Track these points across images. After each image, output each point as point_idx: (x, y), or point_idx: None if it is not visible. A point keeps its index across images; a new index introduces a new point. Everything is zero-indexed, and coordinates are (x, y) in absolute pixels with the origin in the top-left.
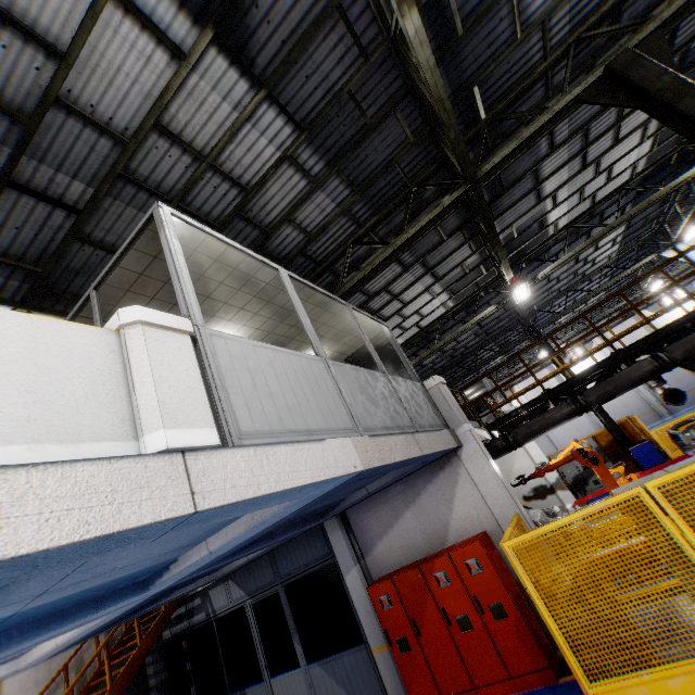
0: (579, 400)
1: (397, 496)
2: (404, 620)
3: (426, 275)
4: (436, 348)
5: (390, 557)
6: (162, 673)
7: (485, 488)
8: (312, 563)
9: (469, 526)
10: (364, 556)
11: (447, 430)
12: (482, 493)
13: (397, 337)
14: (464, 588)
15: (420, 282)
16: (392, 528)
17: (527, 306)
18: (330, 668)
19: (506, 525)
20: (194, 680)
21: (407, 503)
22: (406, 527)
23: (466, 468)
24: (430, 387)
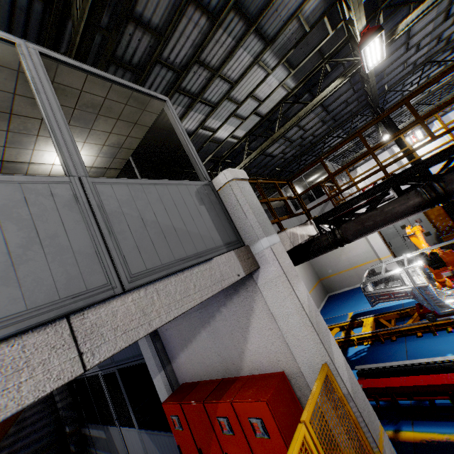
0: (435, 188)
1: (194, 314)
2: (193, 444)
3: (248, 33)
4: (276, 136)
5: (191, 369)
6: (67, 400)
7: (286, 324)
8: (131, 358)
9: (265, 361)
10: (170, 361)
11: (232, 252)
12: (282, 330)
13: (237, 127)
14: (248, 443)
15: (244, 48)
16: (191, 343)
17: (377, 86)
18: (153, 439)
19: (309, 373)
20: (84, 409)
21: (203, 322)
22: (203, 345)
23: (263, 296)
24: (220, 186)
